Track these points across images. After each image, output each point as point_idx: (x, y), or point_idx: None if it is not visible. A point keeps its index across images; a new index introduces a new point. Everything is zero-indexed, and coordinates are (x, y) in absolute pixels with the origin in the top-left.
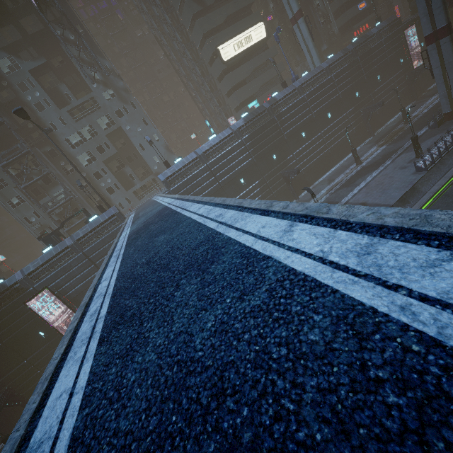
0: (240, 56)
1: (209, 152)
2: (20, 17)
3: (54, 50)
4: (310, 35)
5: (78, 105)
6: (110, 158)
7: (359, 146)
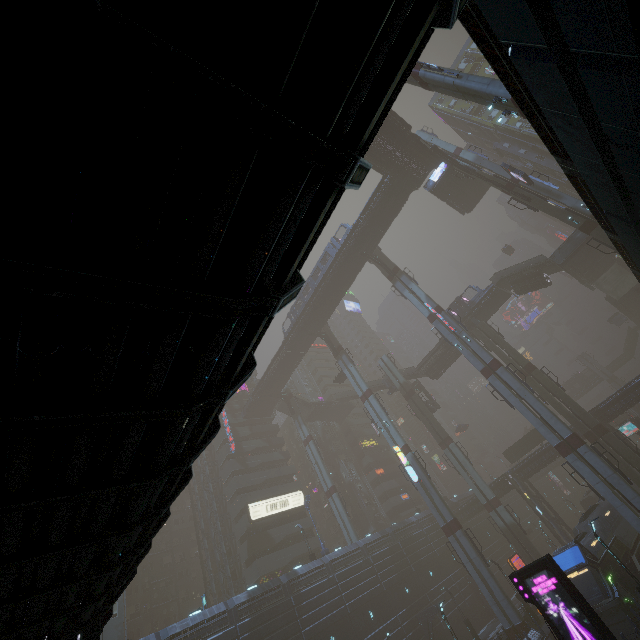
0: (272, 518)
1: (179, 639)
2: None
3: None
4: (345, 509)
5: None
6: None
7: None
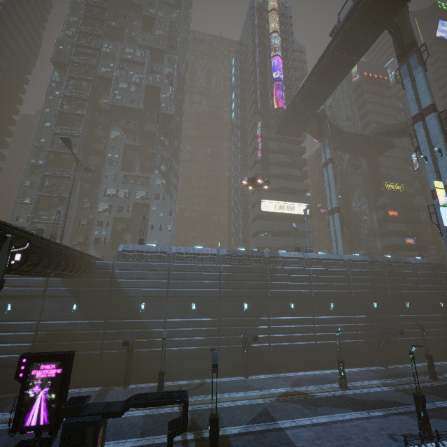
0: (277, 214)
1: (182, 256)
2: (148, 122)
3: (154, 146)
4: (341, 228)
5: (135, 176)
6: (124, 219)
7: (362, 367)
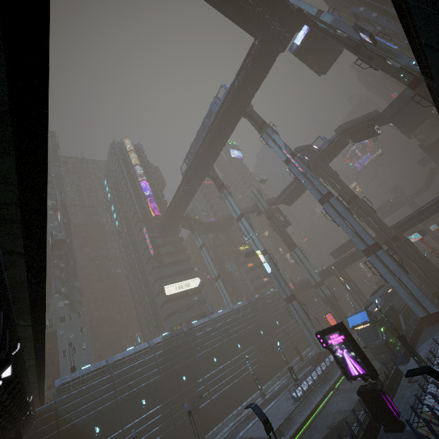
0: (180, 293)
1: (120, 362)
2: None
3: None
4: (225, 288)
5: None
6: None
7: (271, 379)
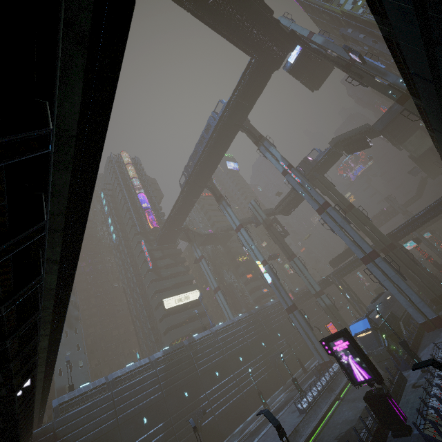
0: (179, 307)
1: (120, 379)
2: None
3: None
4: (225, 300)
5: None
6: None
7: (274, 393)
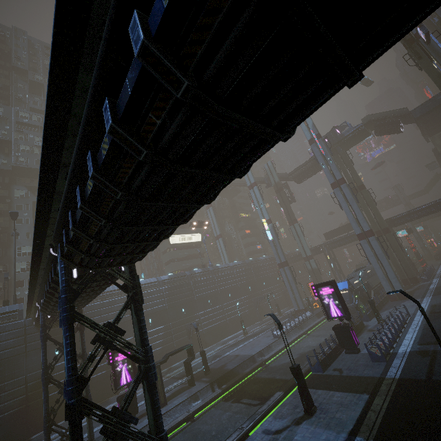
0: (182, 244)
1: None
2: None
3: None
4: (225, 247)
5: None
6: None
7: (251, 325)
